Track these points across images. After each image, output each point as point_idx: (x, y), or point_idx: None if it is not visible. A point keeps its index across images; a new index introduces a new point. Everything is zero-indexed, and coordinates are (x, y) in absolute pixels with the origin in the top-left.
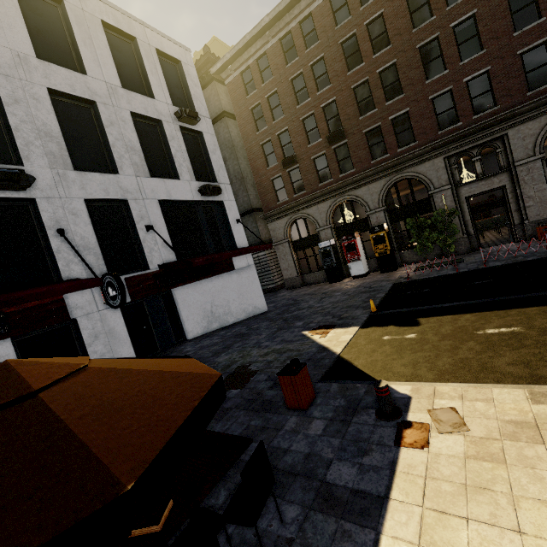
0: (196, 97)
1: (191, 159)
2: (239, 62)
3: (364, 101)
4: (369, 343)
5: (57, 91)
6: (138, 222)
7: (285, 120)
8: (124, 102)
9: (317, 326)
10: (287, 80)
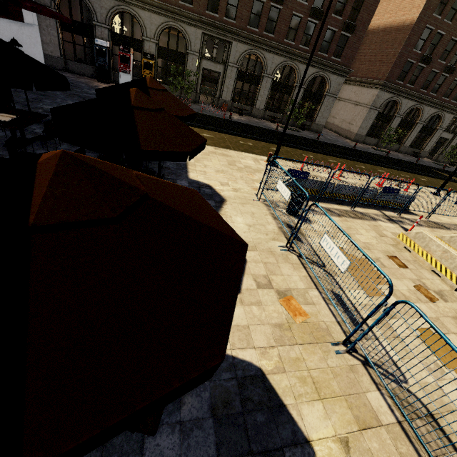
0: None
1: None
2: None
3: None
4: None
5: None
6: None
7: None
8: None
9: None
10: None
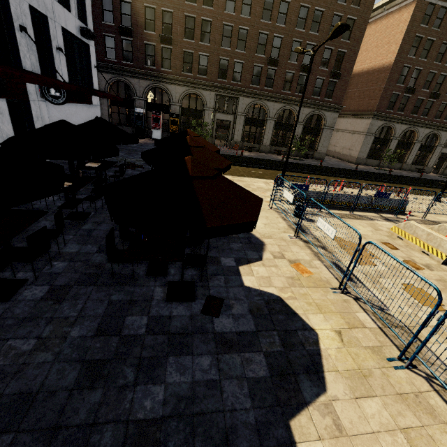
0: None
1: None
2: None
3: (189, 29)
4: None
5: None
6: (52, 40)
7: None
8: None
9: None
10: None
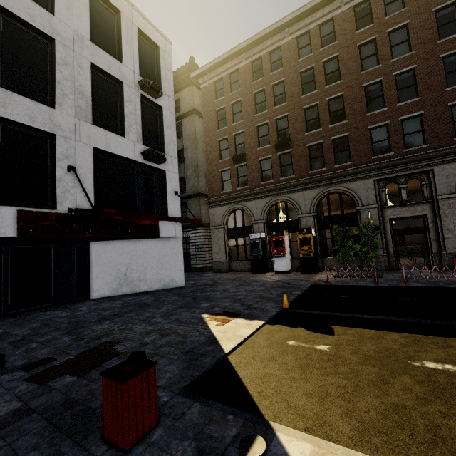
0: (165, 78)
1: (145, 126)
2: (215, 73)
3: (312, 121)
4: (269, 345)
5: (13, 14)
6: (60, 159)
7: (242, 124)
8: (87, 53)
9: (221, 311)
10: (251, 93)
